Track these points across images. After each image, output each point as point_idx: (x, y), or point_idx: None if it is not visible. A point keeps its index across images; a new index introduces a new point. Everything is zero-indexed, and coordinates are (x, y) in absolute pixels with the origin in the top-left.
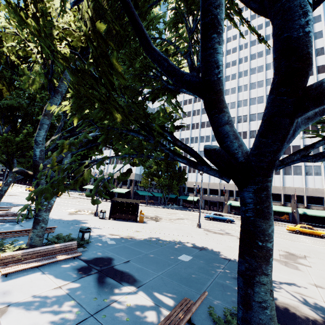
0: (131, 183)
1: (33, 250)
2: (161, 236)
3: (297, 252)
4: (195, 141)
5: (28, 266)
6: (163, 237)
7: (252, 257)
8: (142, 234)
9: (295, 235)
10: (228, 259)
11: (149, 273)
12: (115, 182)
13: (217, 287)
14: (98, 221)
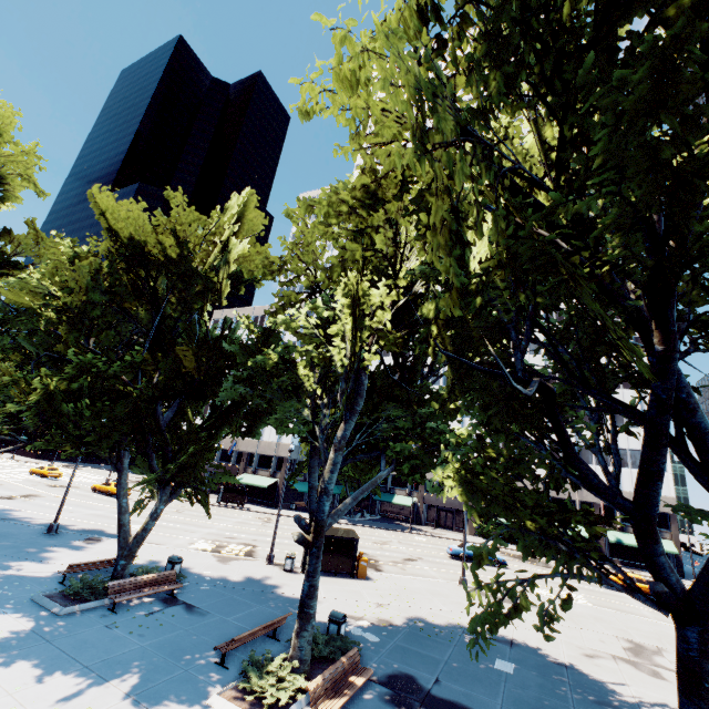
0: (279, 465)
1: (329, 672)
2: (427, 615)
3: (645, 641)
4: None
5: (340, 702)
6: (434, 619)
7: (701, 699)
8: (396, 613)
9: (619, 596)
10: (563, 665)
11: (486, 702)
12: (242, 460)
13: None
14: (292, 580)
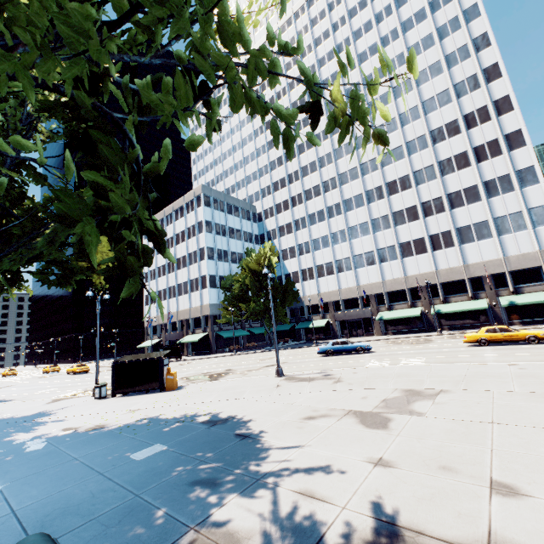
0: (207, 322)
1: None
2: (170, 411)
3: (433, 386)
4: (302, 225)
5: None
6: (170, 413)
7: None
8: (133, 416)
9: (476, 350)
10: (246, 436)
11: None
12: (183, 326)
13: (112, 517)
14: (84, 406)
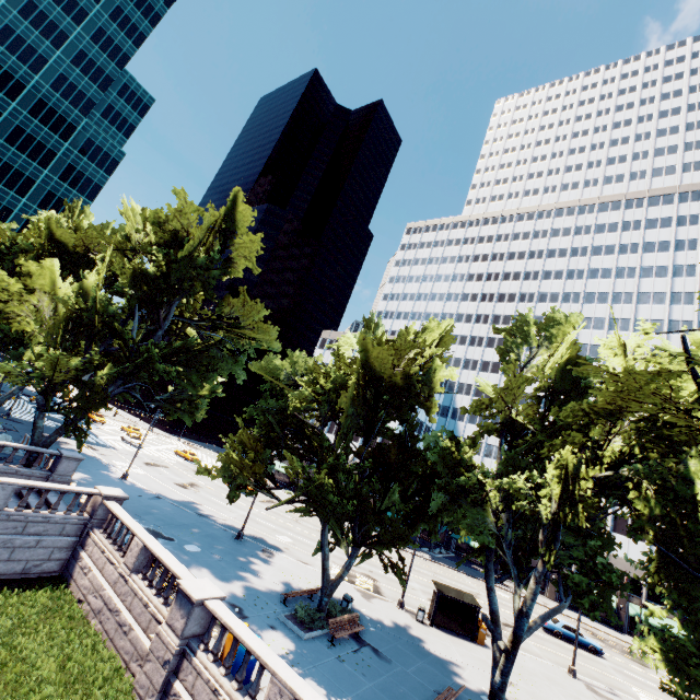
0: None
1: None
2: None
3: None
4: None
5: None
6: None
7: None
8: (528, 697)
9: None
10: None
11: None
12: None
13: None
14: (428, 634)
